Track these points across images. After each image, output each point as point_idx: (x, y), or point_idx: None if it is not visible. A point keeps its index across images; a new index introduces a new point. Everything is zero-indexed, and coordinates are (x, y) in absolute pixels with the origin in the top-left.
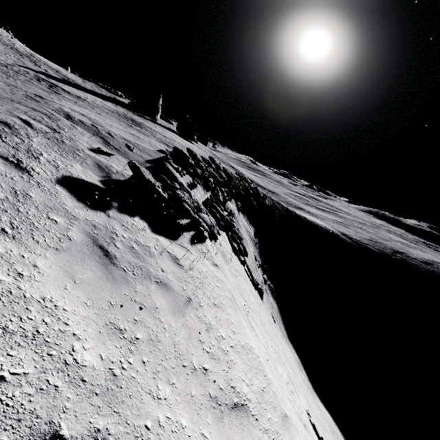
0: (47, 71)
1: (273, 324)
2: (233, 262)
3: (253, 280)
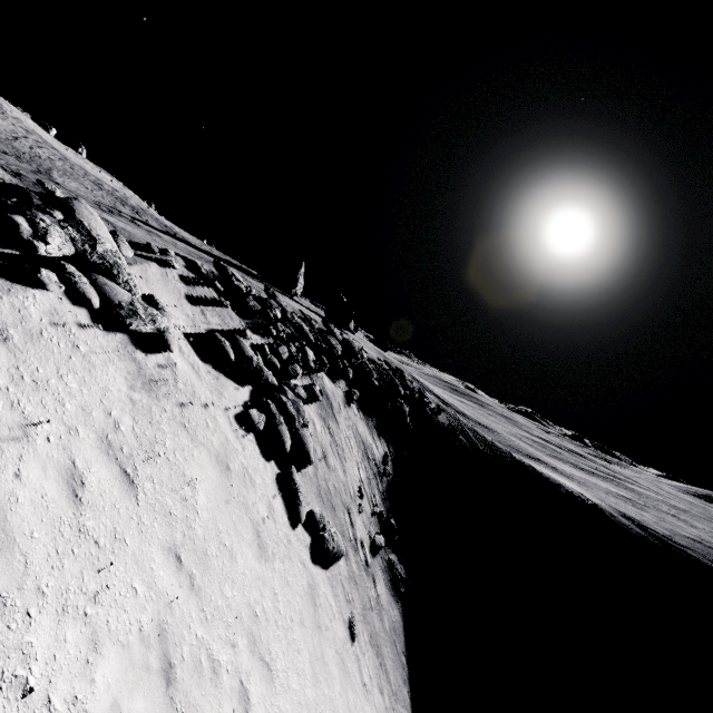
0: (149, 221)
1: (341, 637)
2: (193, 414)
3: (295, 506)
